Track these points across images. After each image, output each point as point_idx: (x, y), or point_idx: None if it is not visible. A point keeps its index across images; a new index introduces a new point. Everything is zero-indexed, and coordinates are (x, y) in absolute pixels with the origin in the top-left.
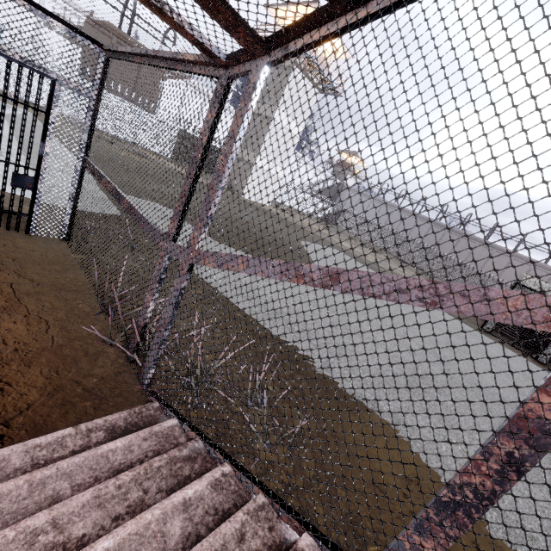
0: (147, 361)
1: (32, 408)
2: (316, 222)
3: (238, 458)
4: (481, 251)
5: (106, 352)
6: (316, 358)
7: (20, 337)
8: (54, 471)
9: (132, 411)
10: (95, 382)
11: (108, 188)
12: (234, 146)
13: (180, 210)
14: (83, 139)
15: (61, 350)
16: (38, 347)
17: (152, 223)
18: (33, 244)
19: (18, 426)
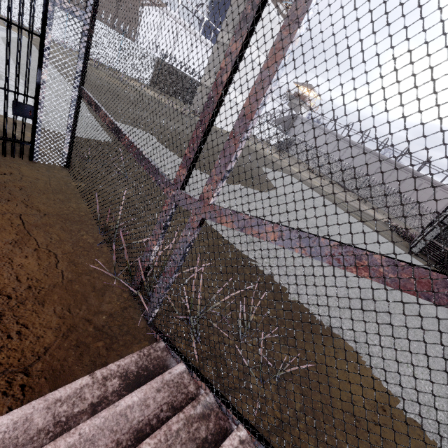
0: (152, 301)
1: (49, 352)
2: (399, 204)
3: (255, 426)
4: (412, 181)
5: (111, 286)
6: (378, 368)
7: (32, 272)
8: (77, 437)
9: (141, 353)
10: (104, 320)
11: (107, 122)
12: (268, 88)
13: (190, 157)
14: (79, 66)
15: (71, 286)
16: (49, 283)
17: (156, 165)
18: (36, 171)
19: (37, 374)
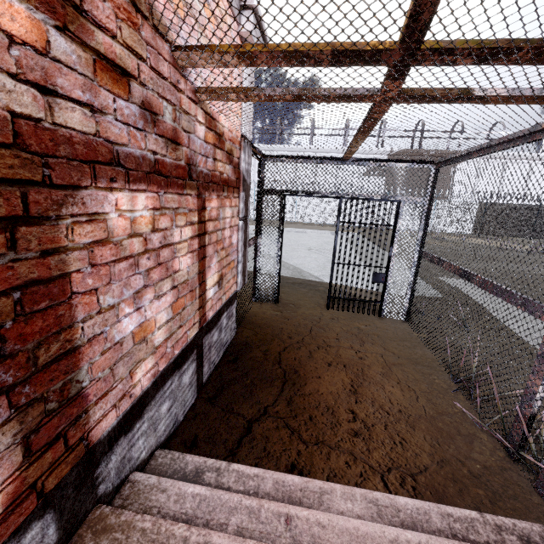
0: None
1: (428, 471)
2: None
3: None
4: None
5: (478, 437)
6: None
7: (399, 400)
8: None
9: None
10: (478, 468)
11: (452, 270)
12: None
13: None
14: (419, 236)
15: (434, 422)
16: (414, 413)
17: (523, 295)
18: (385, 324)
19: (422, 484)
